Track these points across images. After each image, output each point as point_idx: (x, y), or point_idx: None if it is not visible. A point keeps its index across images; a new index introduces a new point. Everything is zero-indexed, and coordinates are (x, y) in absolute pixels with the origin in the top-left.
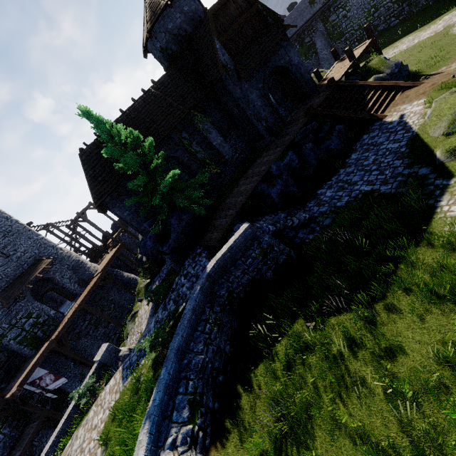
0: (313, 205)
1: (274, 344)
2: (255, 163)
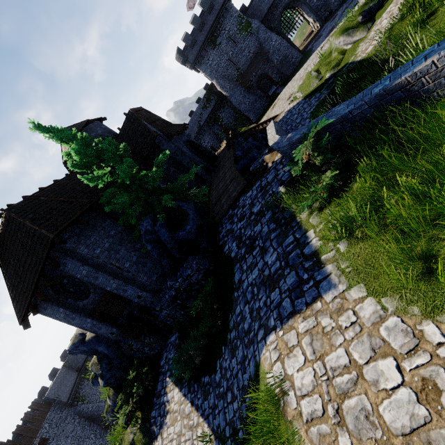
0: None
1: None
2: (213, 185)
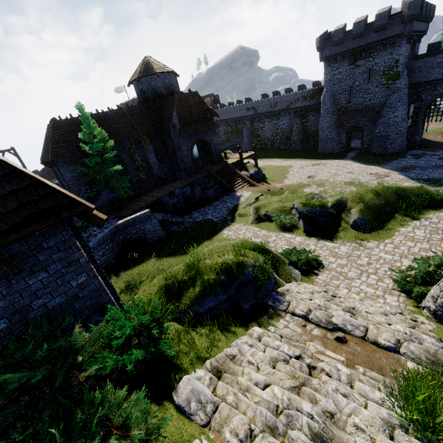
0: (187, 217)
1: (137, 265)
2: (170, 184)
